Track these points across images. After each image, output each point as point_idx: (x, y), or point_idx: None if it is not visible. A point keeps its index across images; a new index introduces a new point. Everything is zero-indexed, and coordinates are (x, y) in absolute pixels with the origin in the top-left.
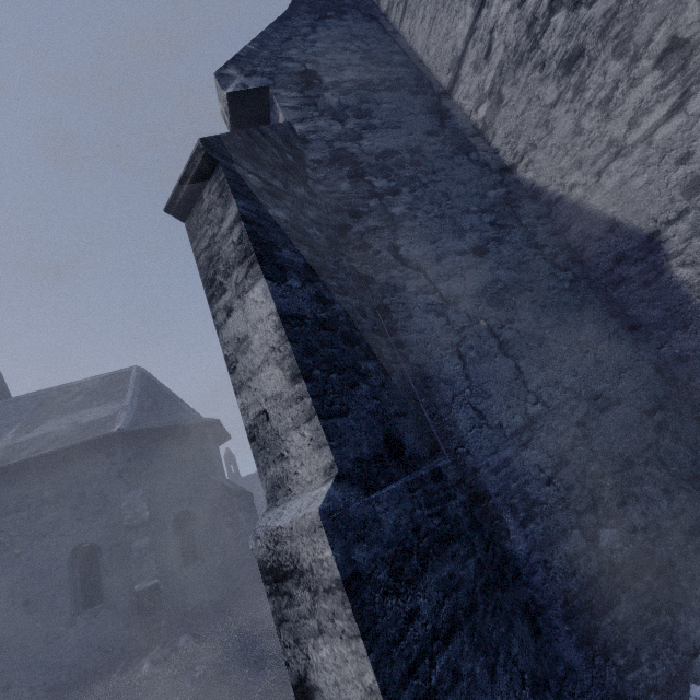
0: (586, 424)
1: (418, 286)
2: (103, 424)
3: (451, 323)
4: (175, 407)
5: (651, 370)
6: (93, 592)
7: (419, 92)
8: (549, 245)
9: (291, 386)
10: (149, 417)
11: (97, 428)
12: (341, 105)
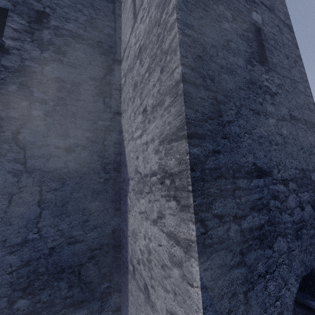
0: (55, 249)
1: (15, 157)
2: None
3: (19, 182)
4: None
5: (110, 230)
6: None
7: (105, 54)
8: (109, 158)
9: None
10: None
11: None
12: (50, 41)
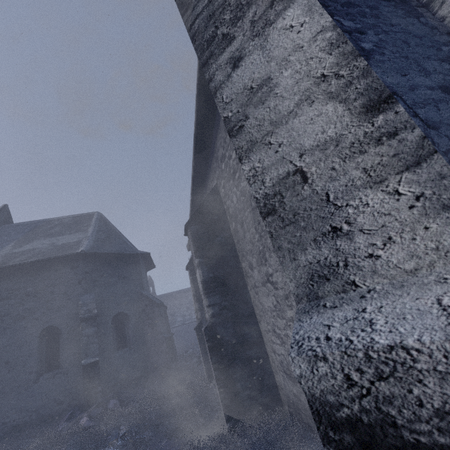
0: None
1: None
2: (71, 247)
3: (435, 144)
4: (121, 241)
5: None
6: (53, 360)
7: None
8: None
9: (364, 121)
10: (103, 245)
11: (67, 248)
12: None
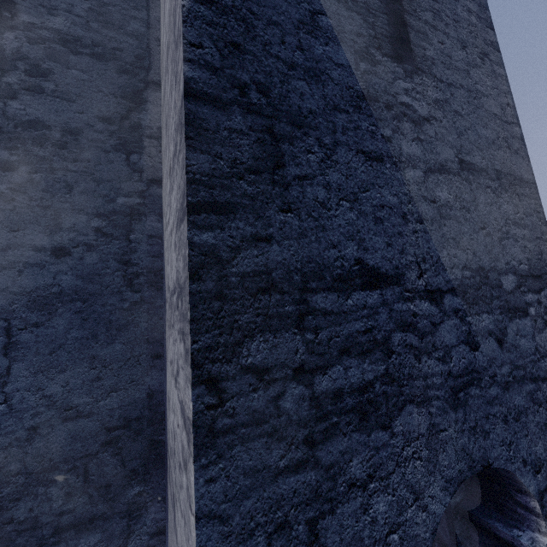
0: (39, 430)
1: None
2: None
3: None
4: None
5: (144, 394)
6: None
7: (129, 72)
8: (140, 265)
9: None
10: None
11: None
12: (18, 53)
